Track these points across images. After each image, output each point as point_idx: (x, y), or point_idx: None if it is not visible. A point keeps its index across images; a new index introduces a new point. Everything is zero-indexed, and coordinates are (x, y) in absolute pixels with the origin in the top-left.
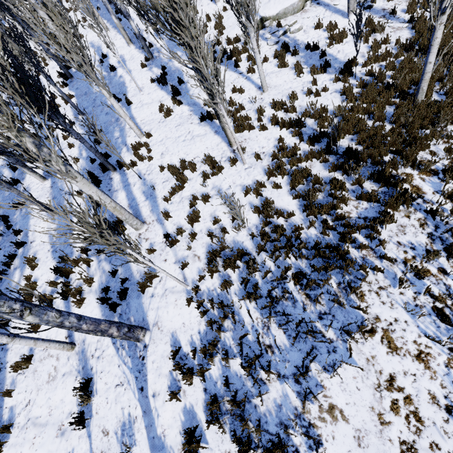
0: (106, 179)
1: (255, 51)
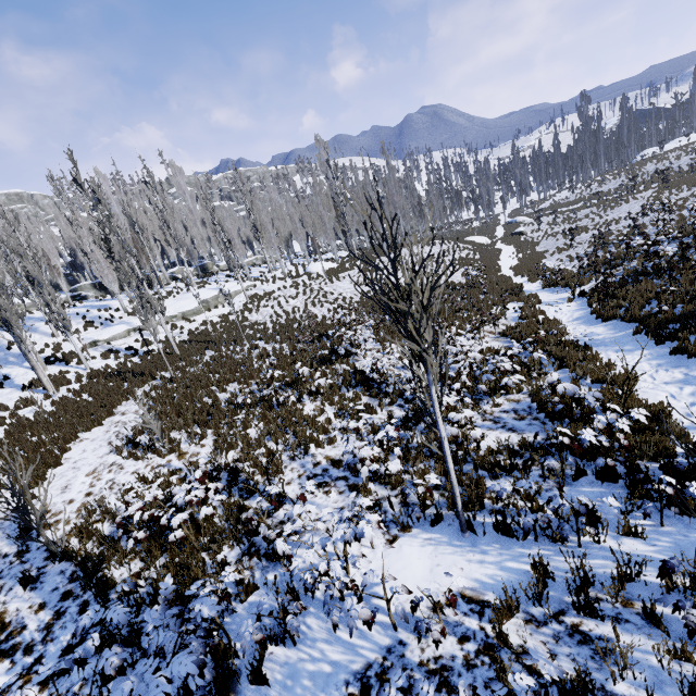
0: None
1: (75, 345)
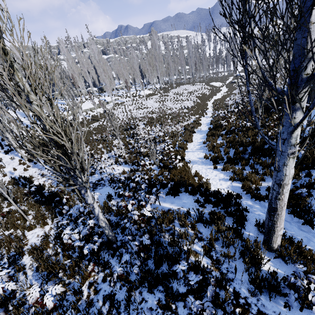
0: (3, 142)
1: None
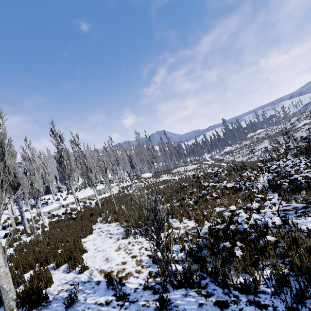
0: None
1: (40, 208)
